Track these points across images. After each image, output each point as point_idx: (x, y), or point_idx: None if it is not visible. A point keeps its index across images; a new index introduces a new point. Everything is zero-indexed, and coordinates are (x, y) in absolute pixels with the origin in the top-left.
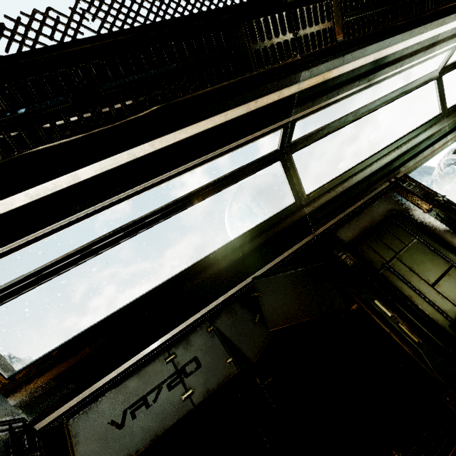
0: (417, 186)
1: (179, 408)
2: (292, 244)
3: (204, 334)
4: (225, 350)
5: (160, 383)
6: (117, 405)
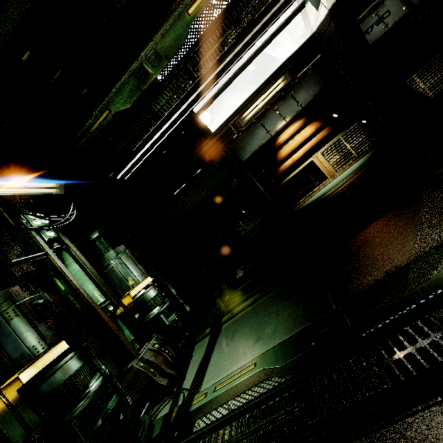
0: None
1: (382, 31)
2: None
3: None
4: (402, 4)
5: (372, 25)
6: None
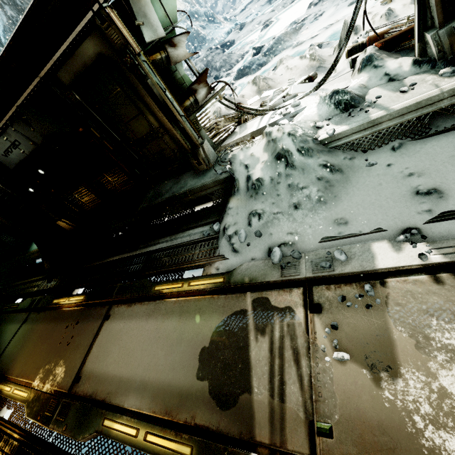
0: (116, 30)
1: (23, 155)
2: (26, 87)
3: (13, 131)
4: (27, 139)
5: (9, 147)
6: (0, 151)
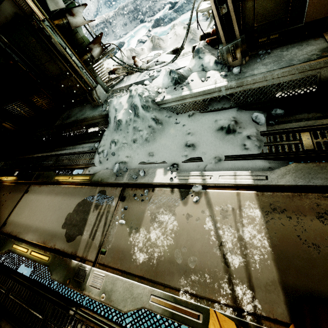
0: (24, 1)
1: None
2: None
3: None
4: None
5: None
6: None
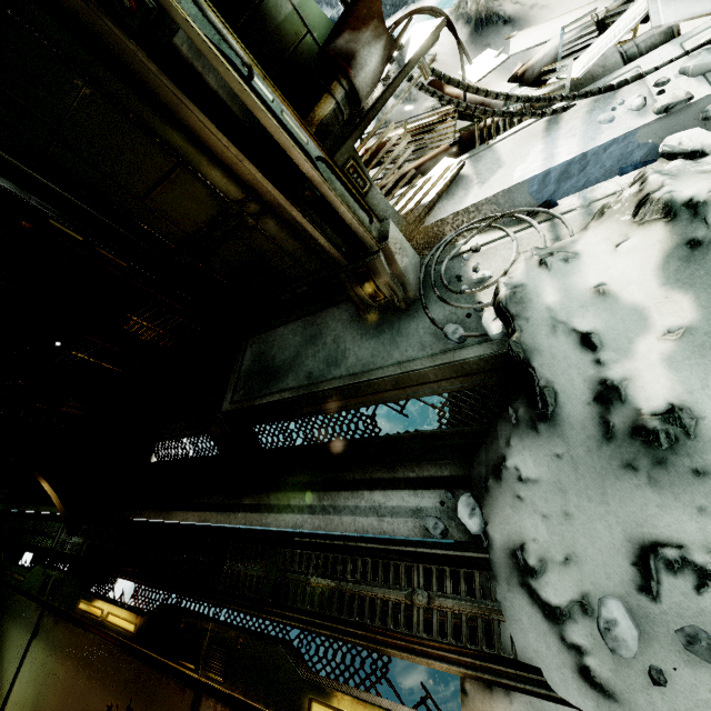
0: None
1: None
2: None
3: None
4: None
5: None
6: None
